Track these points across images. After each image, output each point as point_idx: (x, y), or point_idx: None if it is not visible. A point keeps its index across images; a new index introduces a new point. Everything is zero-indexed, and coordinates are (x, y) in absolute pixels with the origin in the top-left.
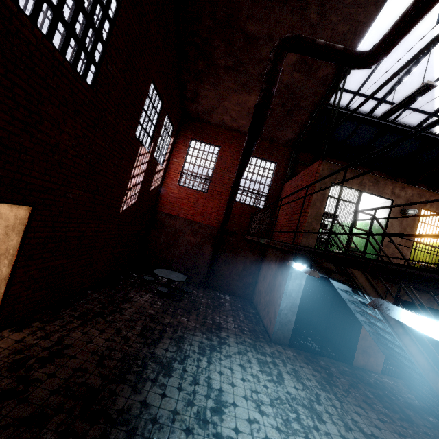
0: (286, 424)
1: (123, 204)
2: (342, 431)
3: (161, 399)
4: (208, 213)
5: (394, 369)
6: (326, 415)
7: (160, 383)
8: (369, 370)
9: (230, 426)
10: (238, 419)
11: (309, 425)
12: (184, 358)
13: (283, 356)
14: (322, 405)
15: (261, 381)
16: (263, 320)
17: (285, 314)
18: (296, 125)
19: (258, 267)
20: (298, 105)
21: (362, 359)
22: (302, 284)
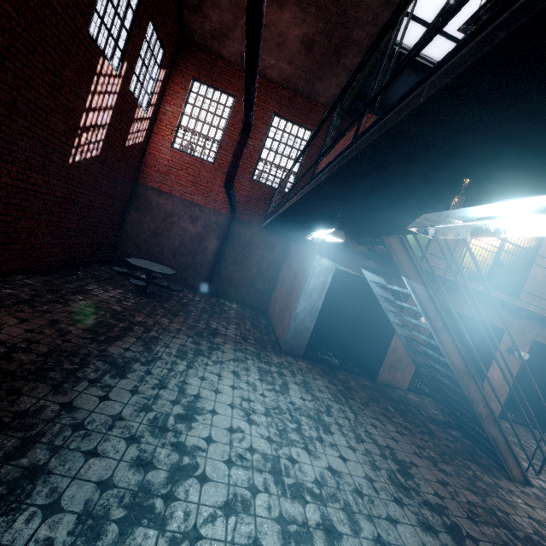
0: (281, 435)
1: (75, 152)
2: (352, 443)
3: (99, 402)
4: (214, 193)
5: (421, 387)
6: (335, 426)
7: (104, 385)
8: (394, 387)
9: (200, 436)
10: (215, 428)
11: (311, 436)
12: (153, 360)
13: (294, 367)
14: (333, 416)
15: (258, 389)
16: (276, 330)
17: (302, 319)
18: (344, 74)
19: (278, 271)
20: (350, 37)
21: (388, 375)
22: (328, 282)
